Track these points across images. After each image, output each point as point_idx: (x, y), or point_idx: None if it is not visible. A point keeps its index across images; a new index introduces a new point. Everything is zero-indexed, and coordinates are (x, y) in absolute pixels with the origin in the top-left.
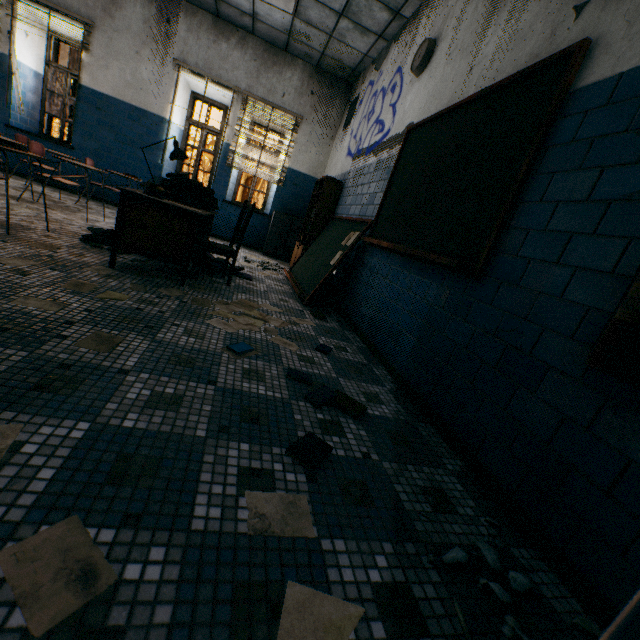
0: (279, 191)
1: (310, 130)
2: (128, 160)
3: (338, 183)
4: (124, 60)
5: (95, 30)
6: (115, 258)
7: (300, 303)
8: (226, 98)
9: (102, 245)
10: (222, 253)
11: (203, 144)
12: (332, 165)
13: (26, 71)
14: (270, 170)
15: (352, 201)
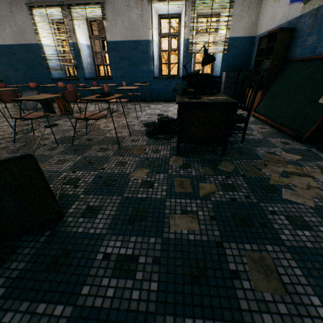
0: (224, 57)
1: (242, 0)
2: (137, 74)
3: (289, 30)
4: (122, 15)
5: (105, 4)
6: (179, 149)
7: (295, 141)
8: (179, 8)
9: (158, 136)
10: (237, 122)
11: (170, 46)
12: (267, 20)
13: (84, 47)
14: (216, 45)
15: (319, 40)
